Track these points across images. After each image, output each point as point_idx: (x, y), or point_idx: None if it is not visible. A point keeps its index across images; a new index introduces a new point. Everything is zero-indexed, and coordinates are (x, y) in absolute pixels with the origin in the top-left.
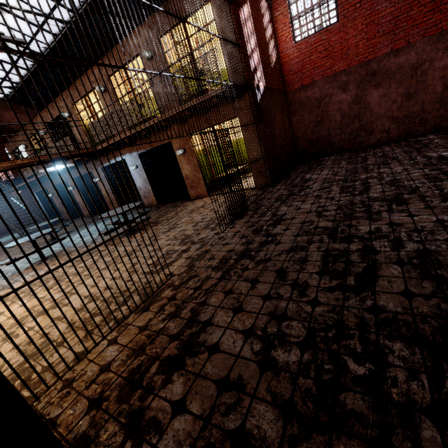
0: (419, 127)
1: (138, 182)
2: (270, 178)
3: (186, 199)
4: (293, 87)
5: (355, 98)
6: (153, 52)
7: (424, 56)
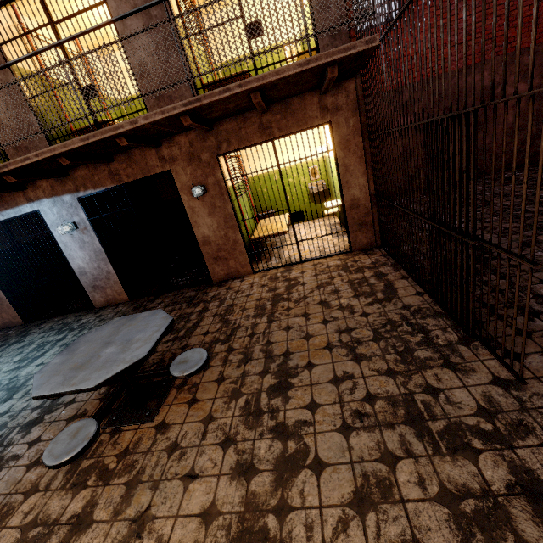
0: (490, 163)
1: (78, 258)
2: (378, 232)
3: (202, 283)
4: None
5: (421, 123)
6: None
7: (497, 78)
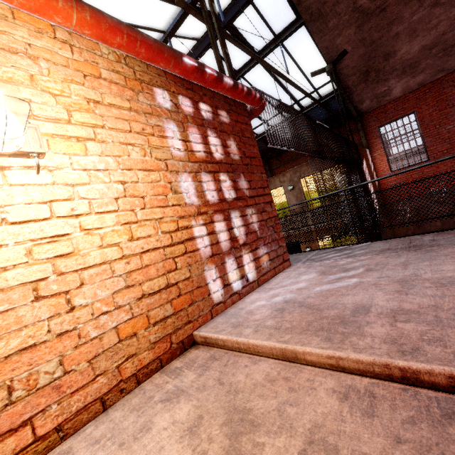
0: None
1: None
2: None
3: None
4: (392, 200)
5: (453, 210)
6: (293, 186)
7: None
